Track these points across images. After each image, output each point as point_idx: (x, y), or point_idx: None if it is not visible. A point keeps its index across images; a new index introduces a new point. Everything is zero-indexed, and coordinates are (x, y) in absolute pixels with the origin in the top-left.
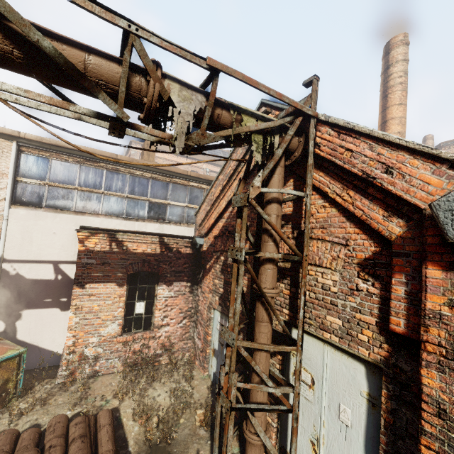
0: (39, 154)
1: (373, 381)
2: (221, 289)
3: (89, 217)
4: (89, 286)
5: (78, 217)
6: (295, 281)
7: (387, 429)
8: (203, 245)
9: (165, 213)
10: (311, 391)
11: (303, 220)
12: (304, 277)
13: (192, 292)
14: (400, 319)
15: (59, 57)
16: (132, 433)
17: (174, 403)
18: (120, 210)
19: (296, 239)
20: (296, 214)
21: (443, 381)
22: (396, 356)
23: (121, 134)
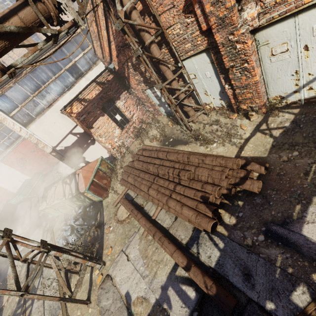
0: None
1: (209, 55)
2: (141, 79)
3: (56, 104)
4: (94, 126)
5: (52, 108)
6: (167, 43)
7: (217, 65)
8: (114, 67)
9: (79, 69)
10: (196, 79)
11: (150, 8)
12: (168, 38)
13: (130, 94)
14: (204, 24)
15: (20, 29)
16: (155, 144)
17: (159, 130)
18: (61, 88)
19: (154, 21)
20: (145, 7)
21: (220, 35)
22: (209, 39)
23: (57, 41)
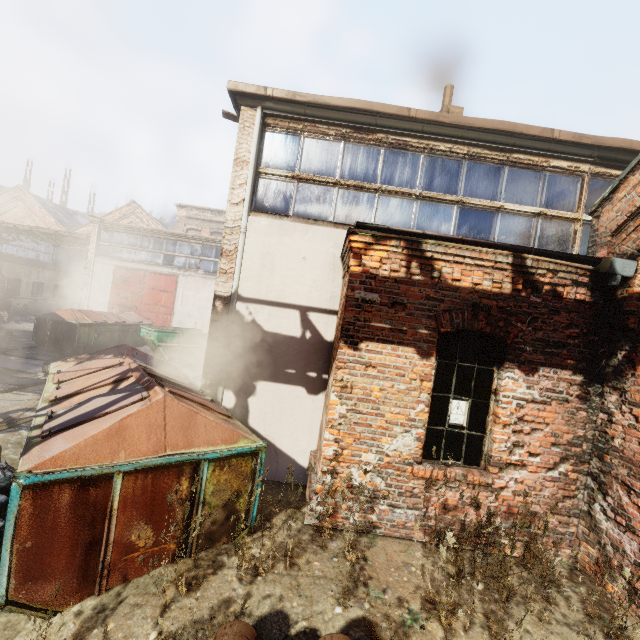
0: (288, 129)
1: None
2: None
3: None
4: (365, 347)
5: (339, 232)
6: None
7: None
8: (631, 278)
9: (492, 228)
10: None
11: None
12: None
13: (586, 400)
14: None
15: None
16: None
17: None
18: (405, 221)
19: None
20: None
21: None
22: None
23: None
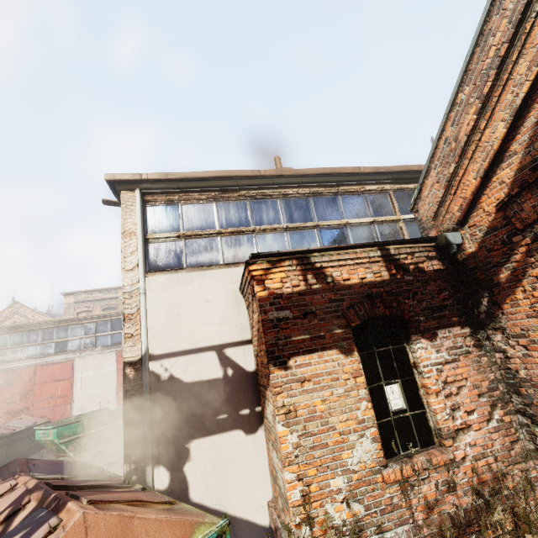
0: (166, 201)
1: None
2: None
3: None
4: (294, 364)
5: (232, 270)
6: None
7: None
8: (462, 244)
9: (347, 239)
10: None
11: None
12: None
13: (480, 346)
14: None
15: None
16: None
17: None
18: (283, 249)
19: None
20: None
21: None
22: None
23: None
